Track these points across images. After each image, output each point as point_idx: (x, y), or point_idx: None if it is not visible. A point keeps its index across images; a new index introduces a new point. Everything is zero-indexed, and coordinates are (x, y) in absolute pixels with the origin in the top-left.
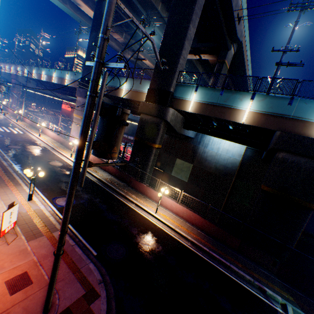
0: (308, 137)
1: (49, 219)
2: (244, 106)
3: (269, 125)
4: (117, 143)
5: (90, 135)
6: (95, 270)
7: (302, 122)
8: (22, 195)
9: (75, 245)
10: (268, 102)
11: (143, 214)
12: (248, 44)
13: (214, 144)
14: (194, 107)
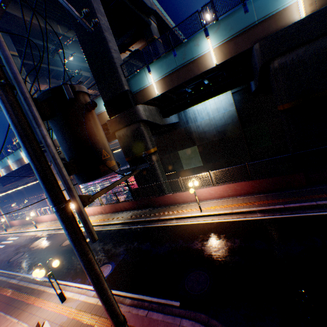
0: (289, 25)
1: (98, 305)
2: (205, 48)
3: (242, 47)
4: (100, 143)
5: (48, 153)
6: (194, 325)
7: (272, 19)
8: (52, 302)
9: (148, 313)
10: (224, 26)
11: (191, 222)
12: (163, 11)
13: (202, 113)
14: (159, 87)
